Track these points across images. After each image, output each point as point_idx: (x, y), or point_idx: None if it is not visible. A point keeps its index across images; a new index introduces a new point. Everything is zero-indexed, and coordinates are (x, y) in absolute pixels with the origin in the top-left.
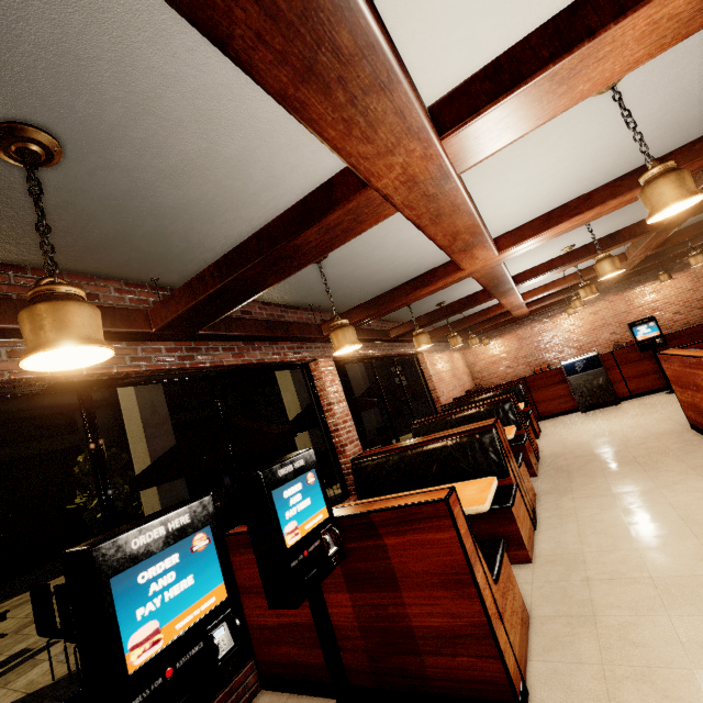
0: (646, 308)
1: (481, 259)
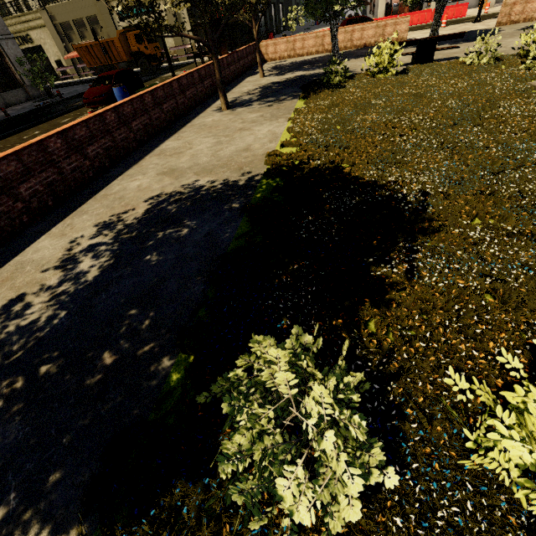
0: None
1: None
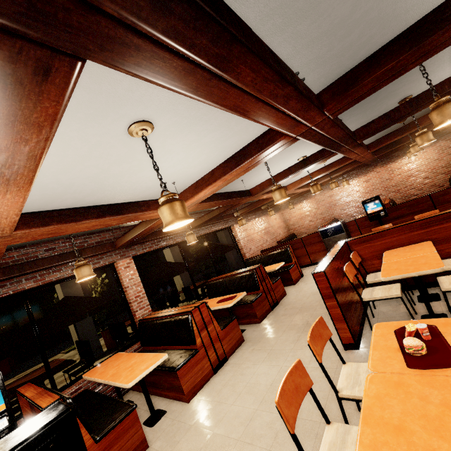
0: (403, 175)
1: None
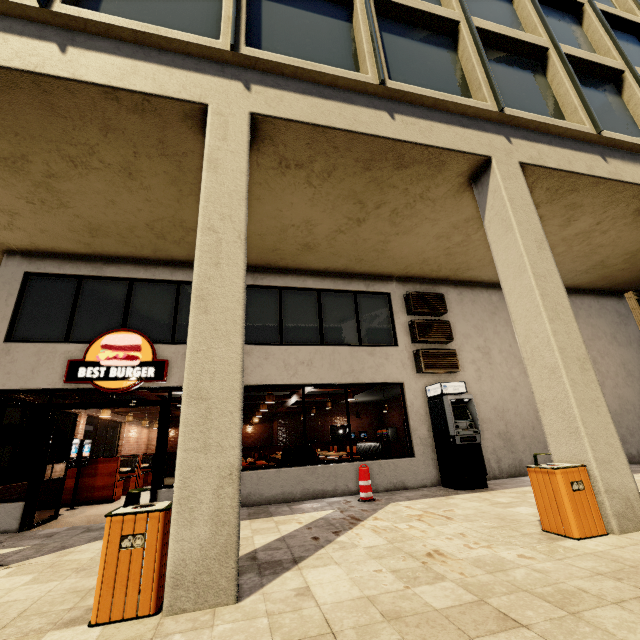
0: (244, 435)
1: None
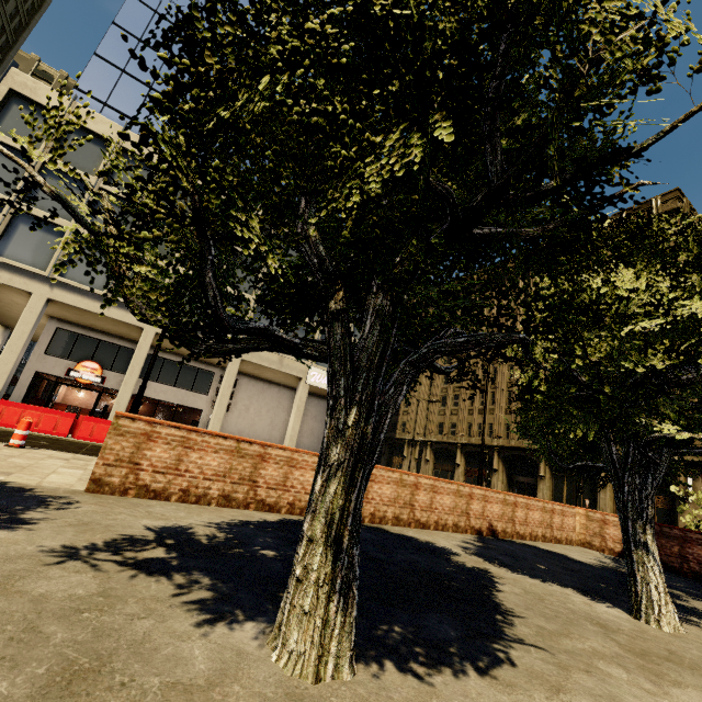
0: None
1: None
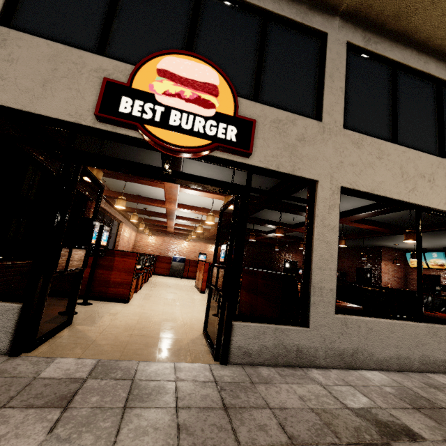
0: (209, 253)
1: (172, 206)
